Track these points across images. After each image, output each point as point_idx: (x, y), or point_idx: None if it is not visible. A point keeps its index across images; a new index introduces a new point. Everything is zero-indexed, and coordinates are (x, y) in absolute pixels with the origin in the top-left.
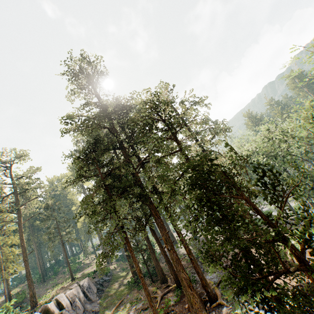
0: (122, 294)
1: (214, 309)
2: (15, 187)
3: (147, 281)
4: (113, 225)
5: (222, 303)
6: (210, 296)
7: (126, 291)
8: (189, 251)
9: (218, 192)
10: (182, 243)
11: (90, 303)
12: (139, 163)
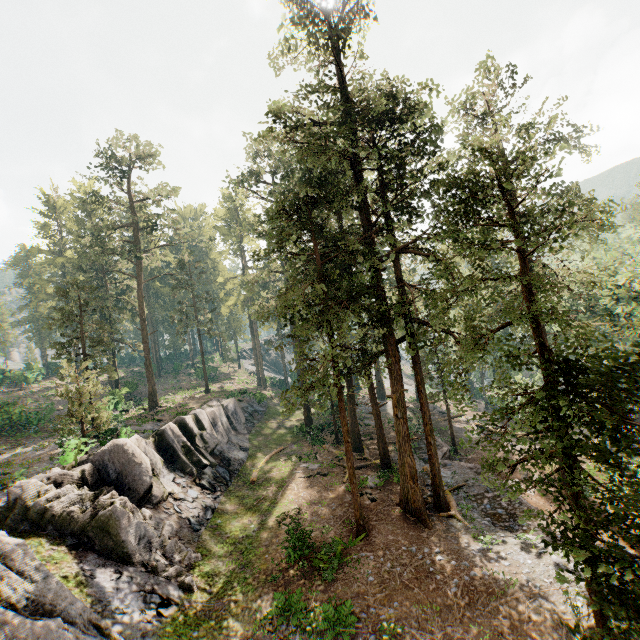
0: (283, 440)
1: (440, 519)
2: (134, 214)
3: (326, 437)
4: (330, 355)
5: (456, 518)
6: (440, 502)
7: (289, 437)
8: (430, 430)
9: (619, 409)
10: (424, 415)
11: (235, 434)
12: (392, 250)
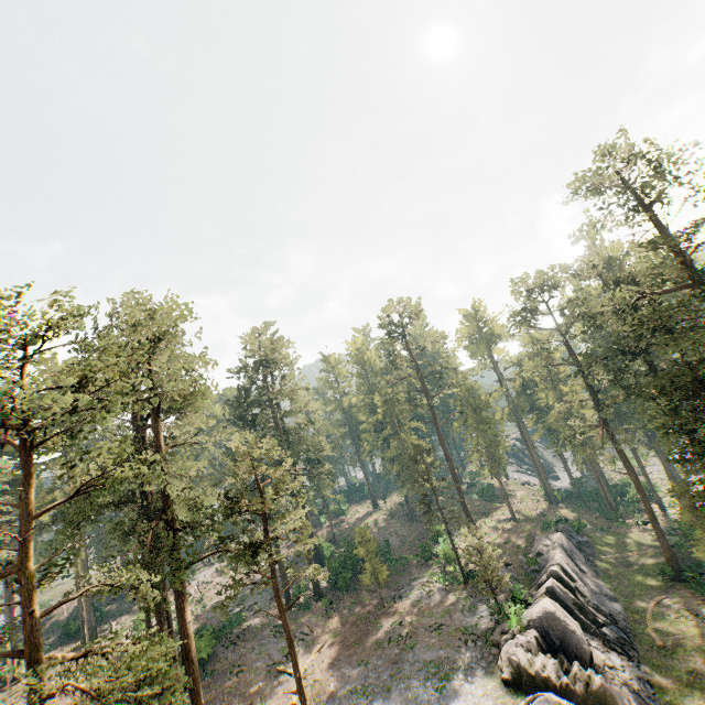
0: (645, 585)
1: None
2: (418, 367)
3: None
4: None
5: None
6: None
7: (651, 582)
8: None
9: None
10: None
11: (587, 578)
12: None
